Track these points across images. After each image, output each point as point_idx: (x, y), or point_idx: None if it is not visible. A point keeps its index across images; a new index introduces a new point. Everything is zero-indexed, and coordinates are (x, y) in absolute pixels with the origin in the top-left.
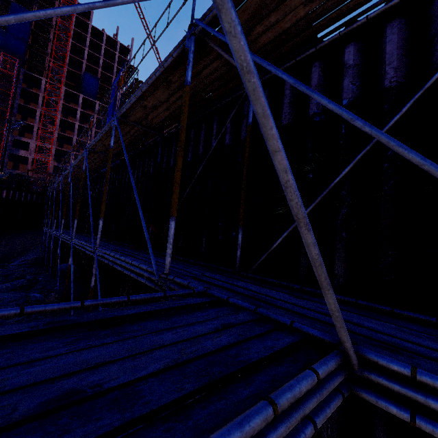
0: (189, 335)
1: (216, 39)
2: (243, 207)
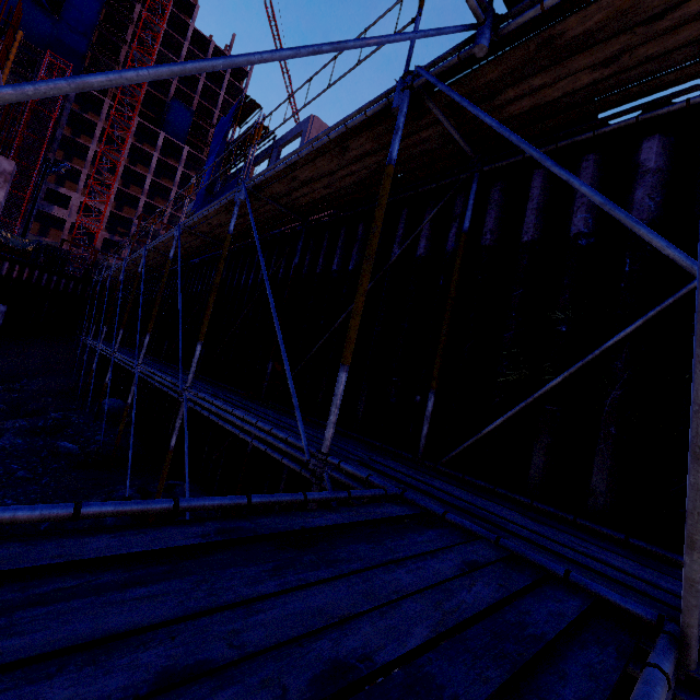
0: (432, 578)
1: (440, 98)
2: (440, 358)
